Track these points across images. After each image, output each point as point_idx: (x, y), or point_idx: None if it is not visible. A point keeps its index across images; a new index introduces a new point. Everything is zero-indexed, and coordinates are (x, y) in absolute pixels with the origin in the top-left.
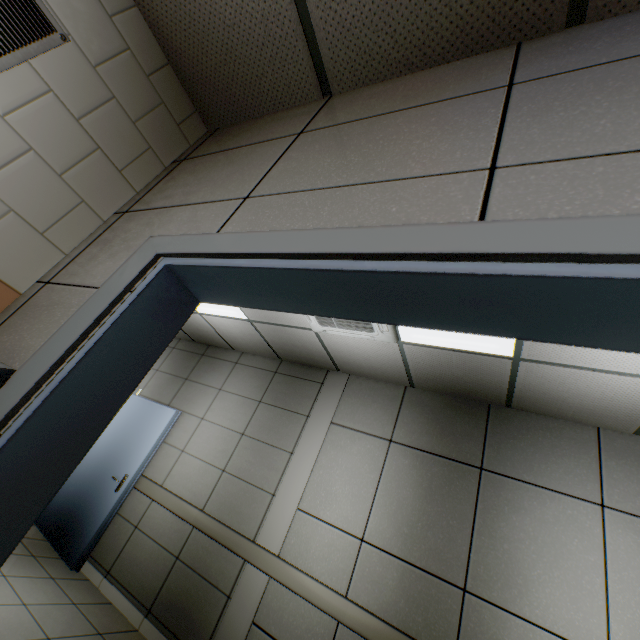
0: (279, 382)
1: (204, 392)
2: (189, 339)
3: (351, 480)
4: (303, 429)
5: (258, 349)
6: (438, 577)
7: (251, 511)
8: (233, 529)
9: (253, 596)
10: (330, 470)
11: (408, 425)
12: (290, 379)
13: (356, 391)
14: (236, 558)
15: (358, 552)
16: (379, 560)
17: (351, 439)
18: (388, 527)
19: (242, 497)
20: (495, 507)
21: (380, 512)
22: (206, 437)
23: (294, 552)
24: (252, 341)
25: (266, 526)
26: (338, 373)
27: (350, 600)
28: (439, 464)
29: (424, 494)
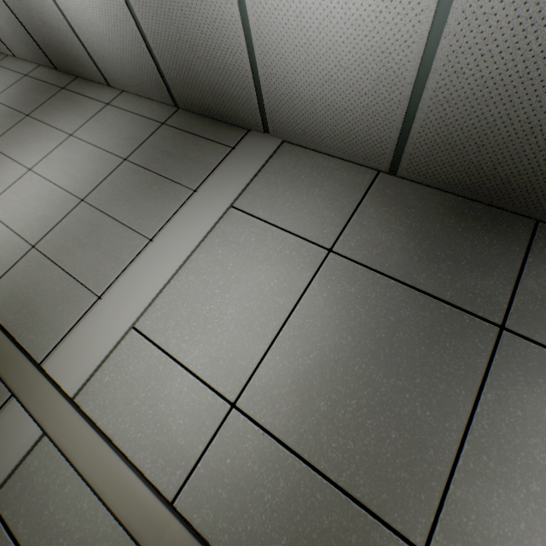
0: (164, 137)
1: (46, 135)
2: (49, 64)
3: (241, 300)
4: (181, 208)
5: (140, 77)
6: (371, 513)
7: (54, 316)
8: (11, 338)
9: (4, 458)
10: (208, 278)
11: (369, 231)
12: (183, 135)
13: (288, 167)
14: (2, 385)
15: (220, 425)
16: (256, 450)
17: (259, 236)
18: (289, 394)
19: (47, 291)
20: (522, 405)
21: (280, 364)
22: (25, 195)
23: (103, 398)
24: (126, 49)
25: (68, 345)
26: (264, 136)
27: (177, 515)
28: (416, 305)
29: (374, 351)
